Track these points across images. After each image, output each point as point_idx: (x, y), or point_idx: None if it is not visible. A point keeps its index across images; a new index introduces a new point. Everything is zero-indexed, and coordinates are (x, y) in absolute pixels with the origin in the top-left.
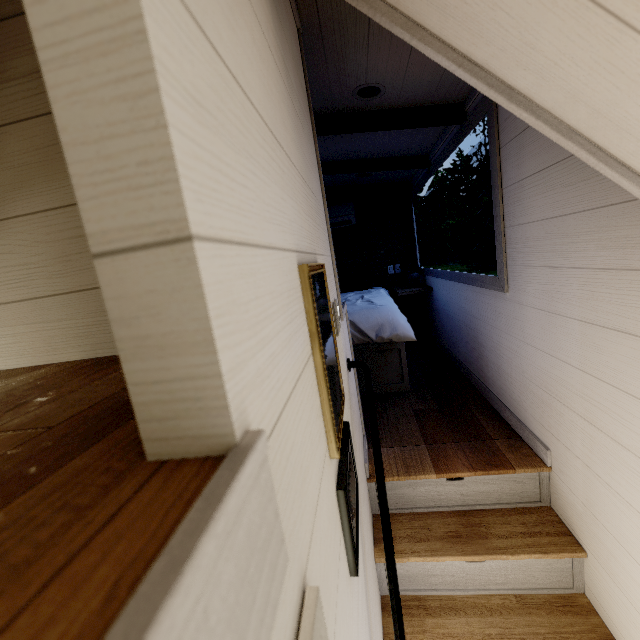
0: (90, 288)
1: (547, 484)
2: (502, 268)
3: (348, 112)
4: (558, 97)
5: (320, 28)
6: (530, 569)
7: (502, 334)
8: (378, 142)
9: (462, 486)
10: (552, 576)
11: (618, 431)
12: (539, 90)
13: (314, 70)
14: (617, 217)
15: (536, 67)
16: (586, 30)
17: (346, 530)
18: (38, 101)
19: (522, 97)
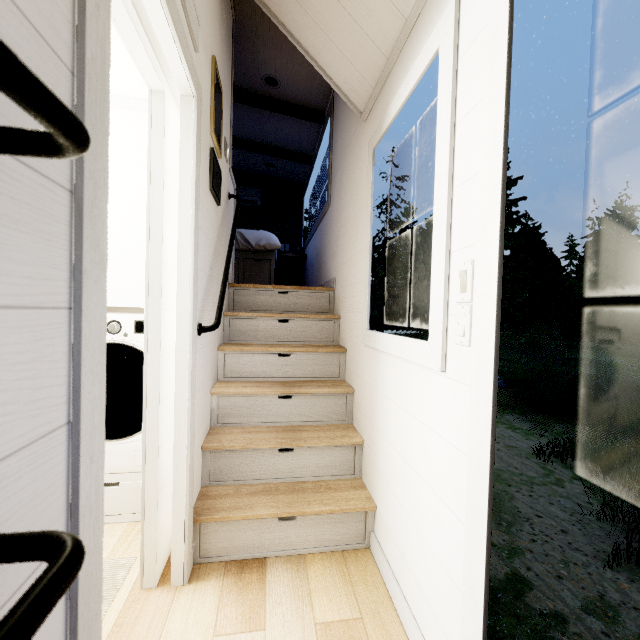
0: None
1: (333, 301)
2: (329, 192)
3: (259, 94)
4: (305, 41)
5: (245, 26)
6: (313, 329)
7: (327, 236)
8: (279, 131)
9: (287, 298)
10: (324, 334)
11: (348, 226)
12: (301, 38)
13: (240, 52)
14: (351, 130)
15: (297, 27)
16: (301, 13)
17: (211, 166)
18: None
19: (298, 41)
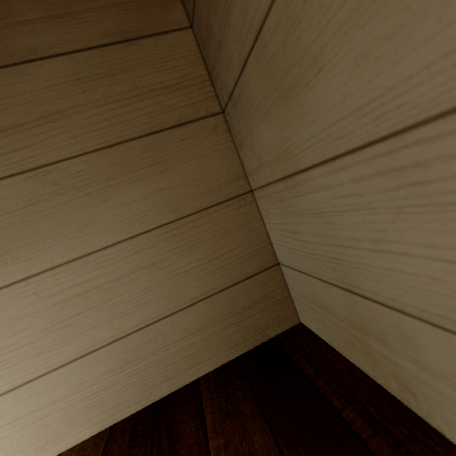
0: (97, 348)
1: None
2: None
3: None
4: None
5: None
6: None
7: None
8: None
9: None
10: None
11: None
12: None
13: None
14: None
15: None
16: None
17: None
18: (5, 161)
19: None
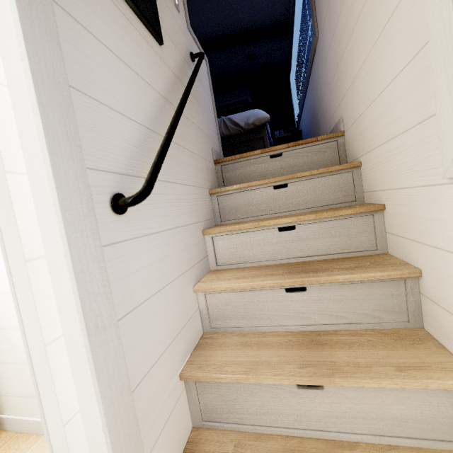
0: None
1: (343, 149)
2: (314, 20)
3: None
4: None
5: None
6: (321, 188)
7: (321, 79)
8: (249, 5)
9: (281, 161)
10: (338, 192)
11: (356, 10)
12: None
13: None
14: None
15: None
16: None
17: None
18: None
19: None
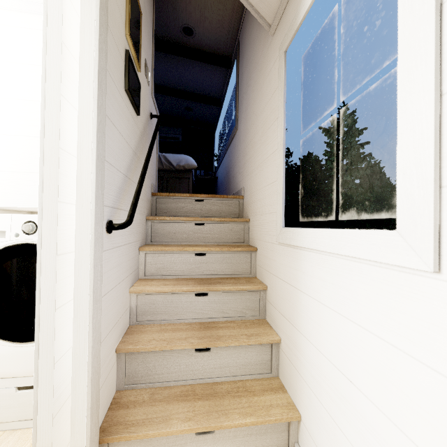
0: None
1: (242, 207)
2: (236, 118)
3: (178, 44)
4: None
5: None
6: (225, 231)
7: (235, 155)
8: (195, 78)
9: (202, 205)
10: (235, 235)
11: (256, 138)
12: None
13: (162, 3)
14: (258, 54)
15: None
16: None
17: (126, 67)
18: None
19: None
